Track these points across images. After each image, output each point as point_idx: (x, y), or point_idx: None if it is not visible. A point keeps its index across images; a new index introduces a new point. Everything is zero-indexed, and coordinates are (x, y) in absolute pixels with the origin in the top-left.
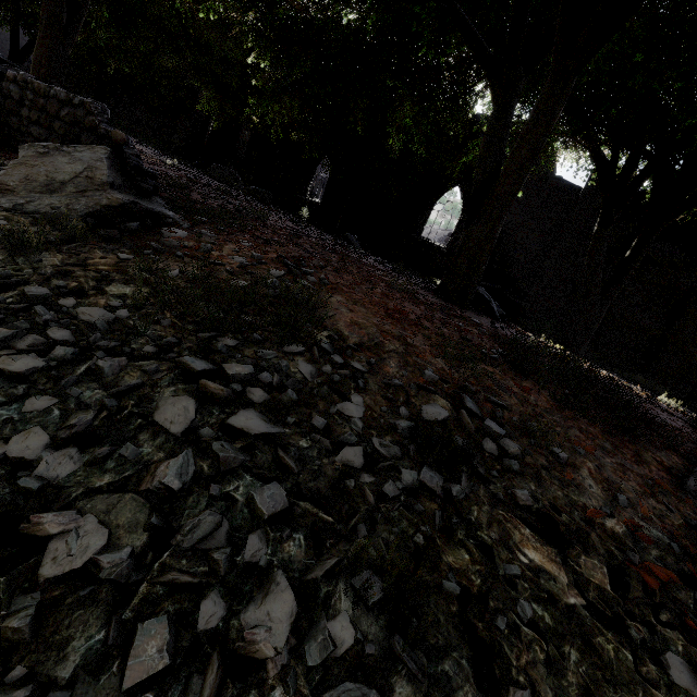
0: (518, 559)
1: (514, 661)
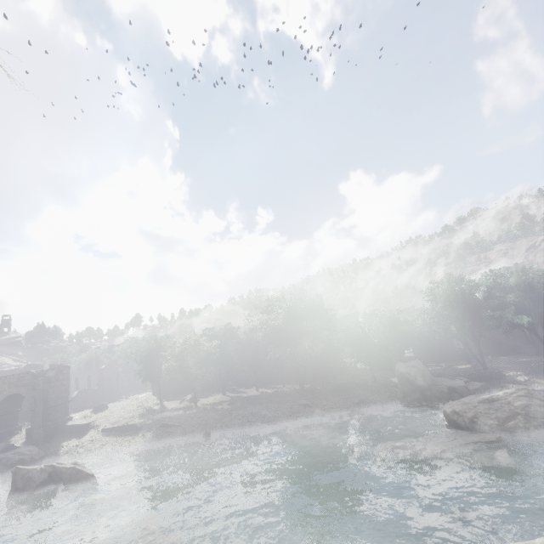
0: None
1: None
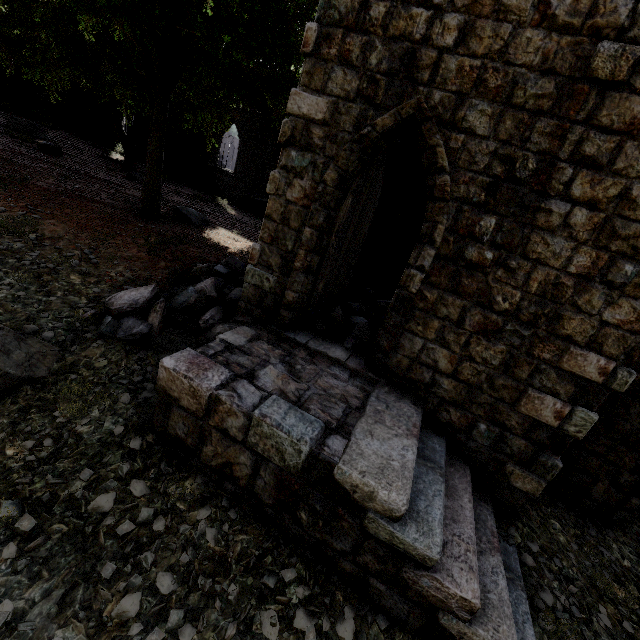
0: (69, 278)
1: (50, 287)
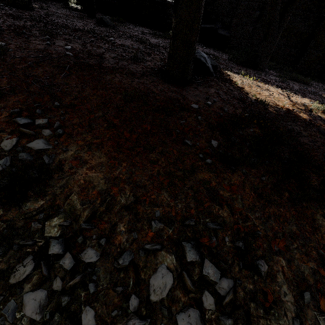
0: None
1: None
